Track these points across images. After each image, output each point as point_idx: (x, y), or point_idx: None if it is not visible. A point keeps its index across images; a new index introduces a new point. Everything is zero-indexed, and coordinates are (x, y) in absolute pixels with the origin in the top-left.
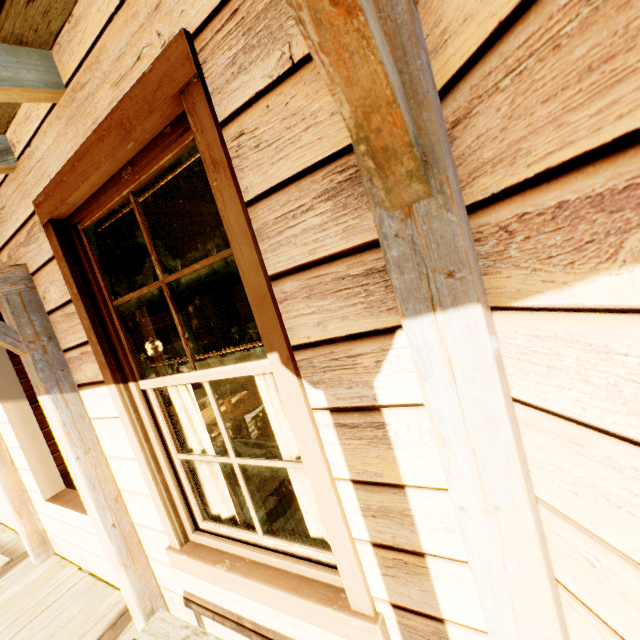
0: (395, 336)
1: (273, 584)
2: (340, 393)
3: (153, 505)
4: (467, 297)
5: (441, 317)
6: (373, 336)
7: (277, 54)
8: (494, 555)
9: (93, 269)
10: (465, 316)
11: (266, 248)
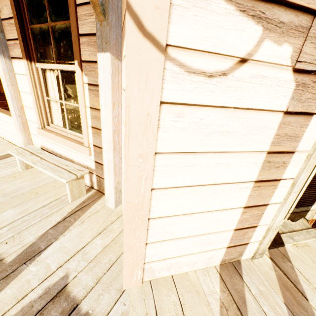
0: None
1: (66, 139)
2: (91, 79)
3: (34, 112)
4: (108, 50)
5: (104, 54)
6: None
7: None
8: (105, 117)
9: (24, 7)
10: (107, 55)
11: (80, 24)
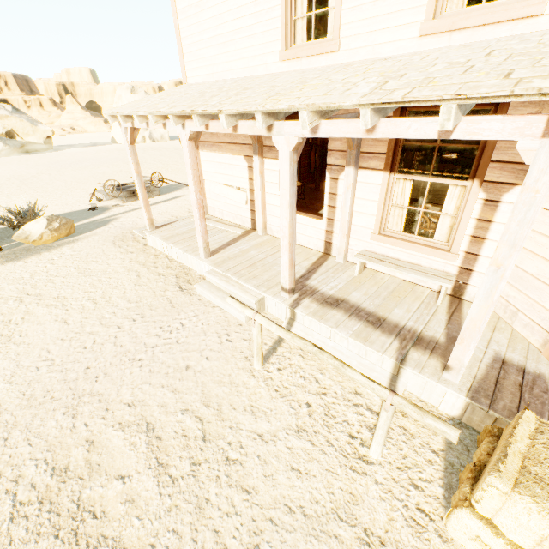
0: (518, 186)
1: (422, 246)
2: (490, 196)
3: (371, 218)
4: None
5: None
6: (511, 184)
7: (537, 109)
8: None
9: None
10: None
11: (495, 153)
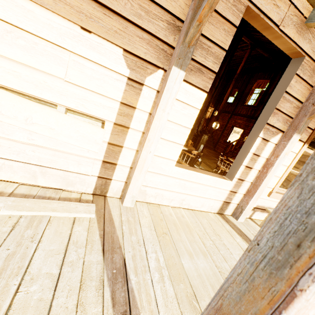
0: None
1: None
2: None
3: (276, 179)
4: None
5: None
6: None
7: None
8: None
9: None
10: None
11: None
